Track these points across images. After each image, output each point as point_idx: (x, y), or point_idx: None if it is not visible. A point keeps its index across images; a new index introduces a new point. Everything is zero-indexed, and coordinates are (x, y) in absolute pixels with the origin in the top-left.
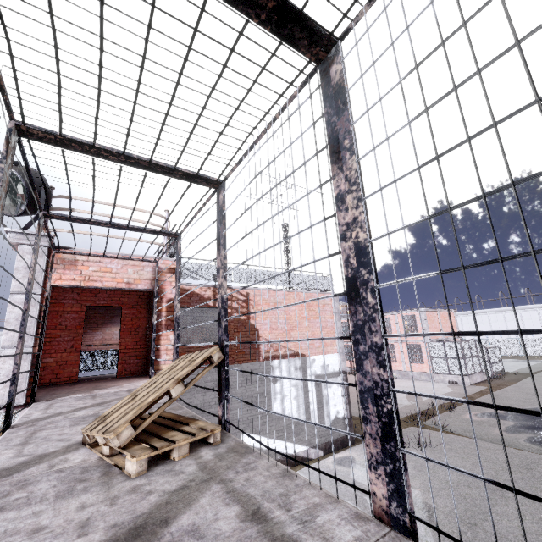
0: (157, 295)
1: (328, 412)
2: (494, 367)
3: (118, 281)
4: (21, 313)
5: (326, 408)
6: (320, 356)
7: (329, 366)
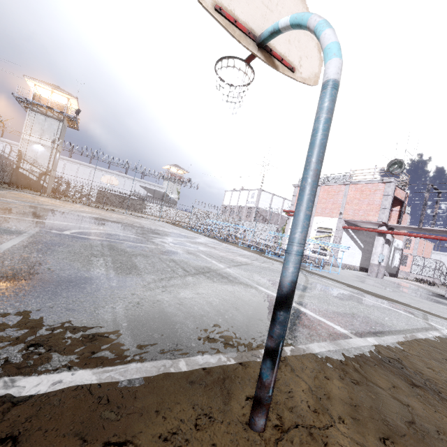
0: (405, 203)
1: (393, 262)
2: (446, 280)
3: (400, 196)
4: (390, 201)
5: (393, 261)
6: (398, 240)
7: (399, 245)
